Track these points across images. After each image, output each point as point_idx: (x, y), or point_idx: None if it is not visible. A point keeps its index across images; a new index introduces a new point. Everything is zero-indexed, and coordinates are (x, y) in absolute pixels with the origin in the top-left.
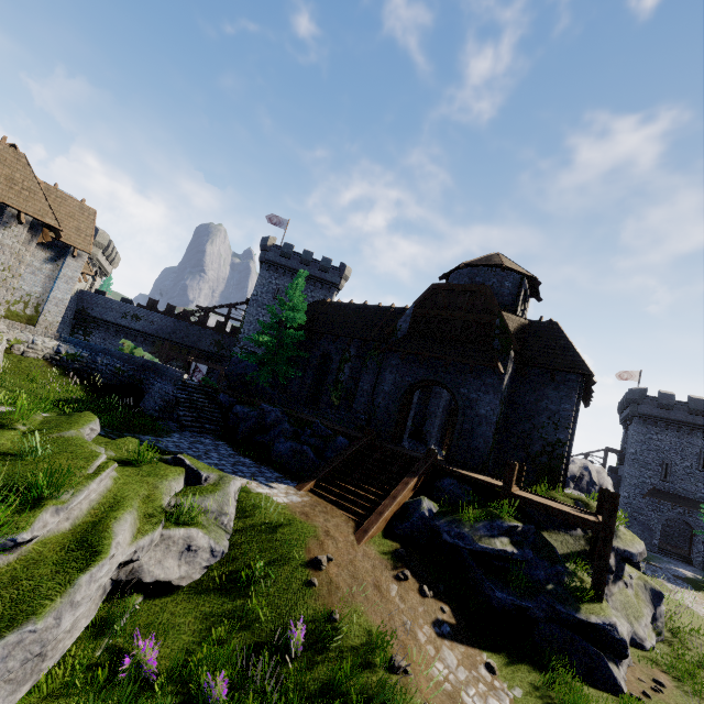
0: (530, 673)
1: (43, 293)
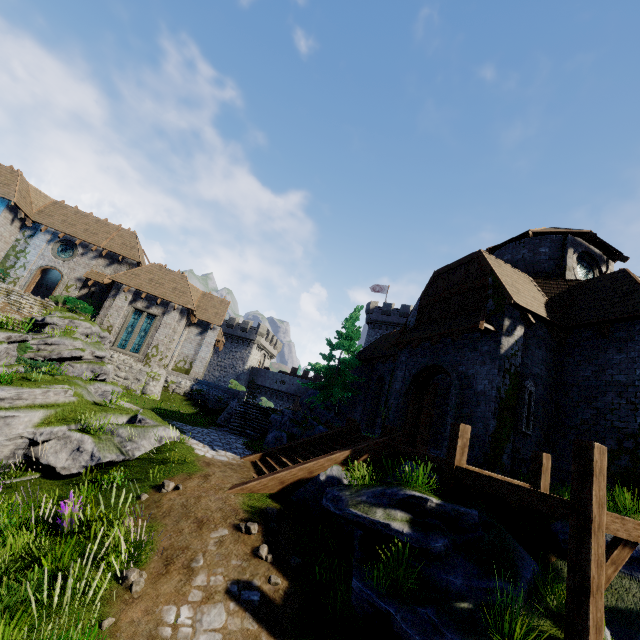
0: None
1: (195, 354)
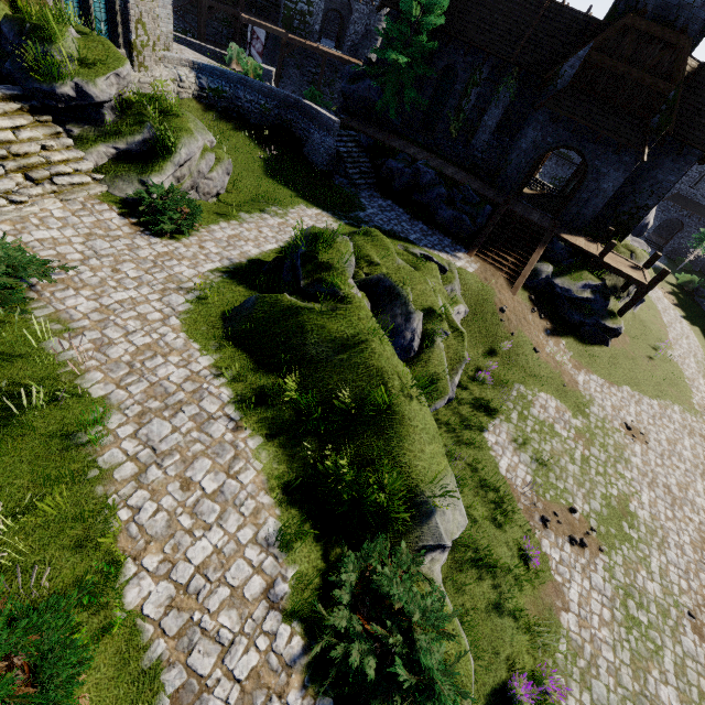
0: (576, 346)
1: None
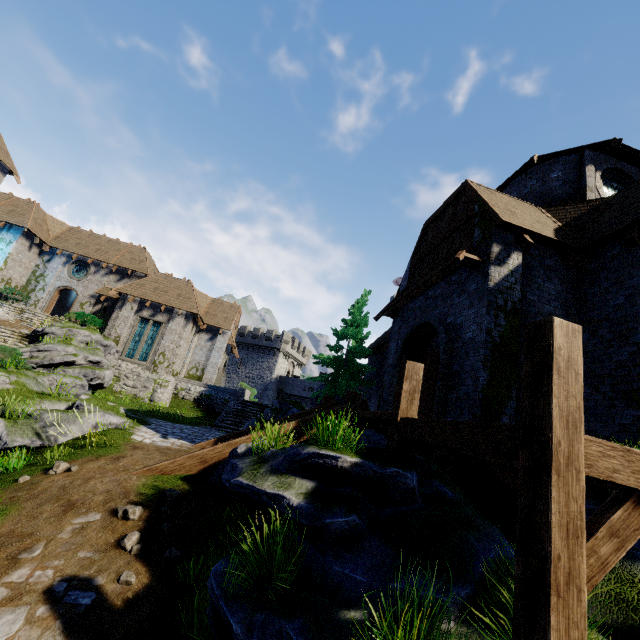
0: None
1: (206, 360)
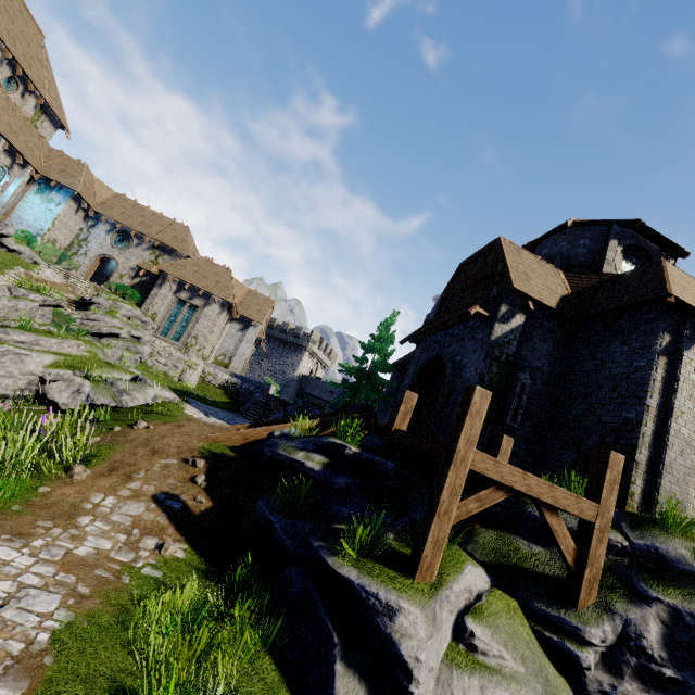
0: (206, 588)
1: (235, 350)
